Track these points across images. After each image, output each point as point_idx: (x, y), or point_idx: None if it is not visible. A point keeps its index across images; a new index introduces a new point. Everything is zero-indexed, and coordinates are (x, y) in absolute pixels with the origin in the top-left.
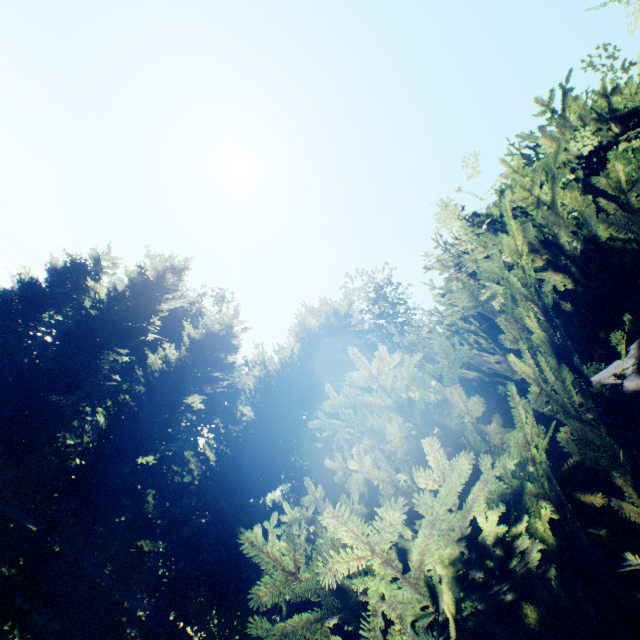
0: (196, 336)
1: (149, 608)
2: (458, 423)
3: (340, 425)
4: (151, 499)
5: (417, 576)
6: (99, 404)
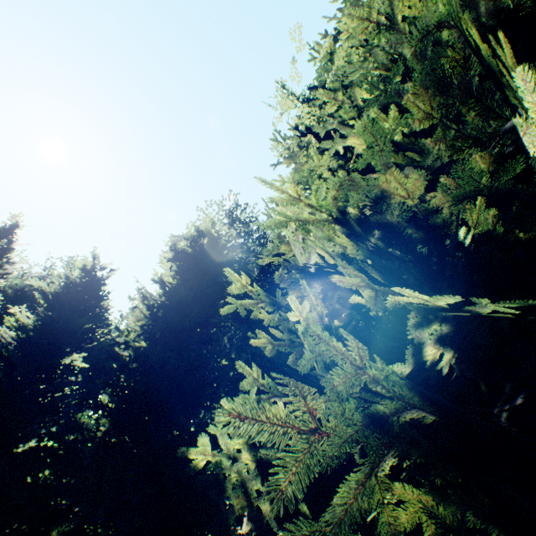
0: (52, 290)
1: None
2: (399, 213)
3: (253, 303)
4: (50, 485)
5: None
6: None
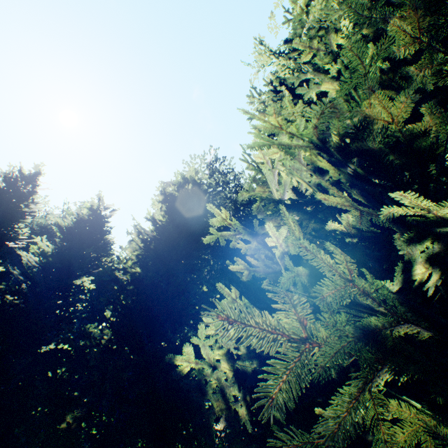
0: (66, 225)
1: None
2: (382, 139)
3: (231, 235)
4: (66, 379)
5: None
6: None
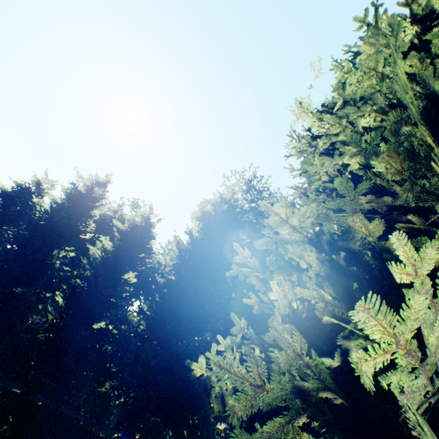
0: (124, 229)
1: (119, 434)
2: (361, 244)
3: (249, 271)
4: (108, 353)
5: (431, 363)
6: (56, 294)
